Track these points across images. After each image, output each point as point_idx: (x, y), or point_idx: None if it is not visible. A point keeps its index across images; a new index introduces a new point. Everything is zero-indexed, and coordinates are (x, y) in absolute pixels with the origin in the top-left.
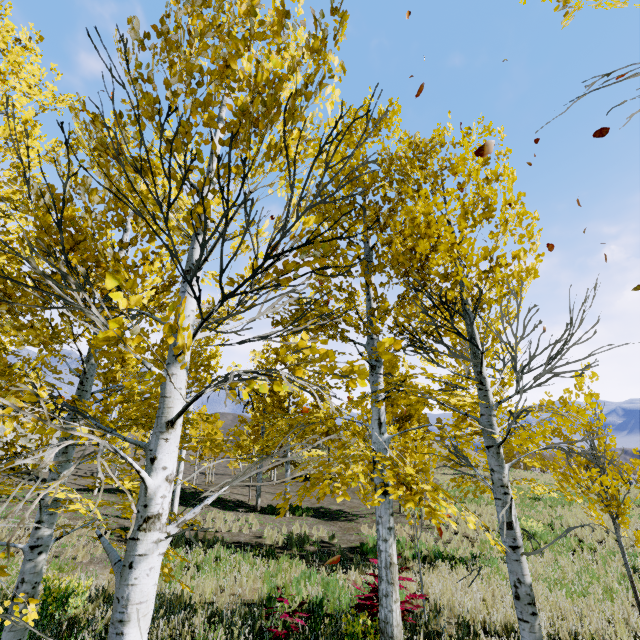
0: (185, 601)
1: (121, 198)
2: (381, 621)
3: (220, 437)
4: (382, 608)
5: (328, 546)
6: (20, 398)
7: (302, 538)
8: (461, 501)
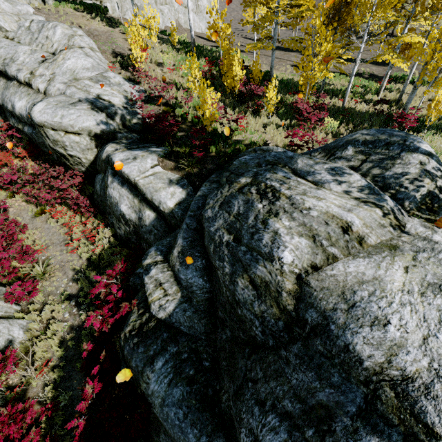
0: (332, 83)
1: (362, 19)
2: (381, 84)
3: (313, 1)
4: (382, 82)
5: (374, 76)
6: (344, 50)
7: (364, 72)
8: None
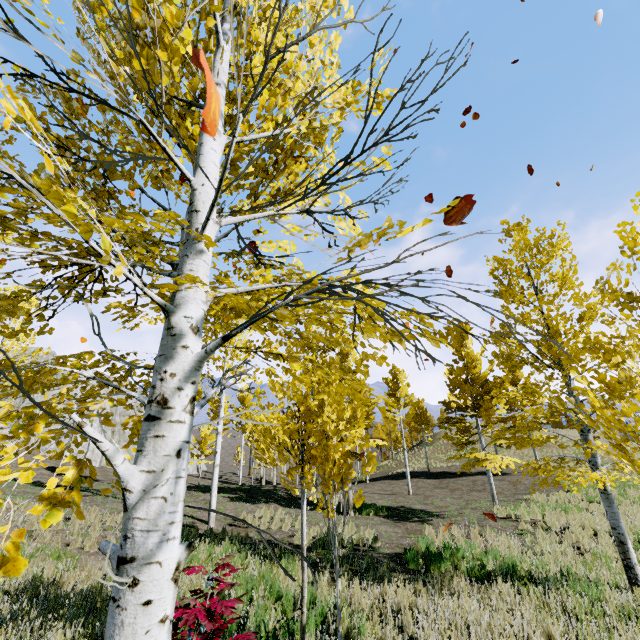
0: (97, 603)
1: None
2: None
3: None
4: None
5: (365, 550)
6: None
7: (330, 539)
8: (590, 500)
